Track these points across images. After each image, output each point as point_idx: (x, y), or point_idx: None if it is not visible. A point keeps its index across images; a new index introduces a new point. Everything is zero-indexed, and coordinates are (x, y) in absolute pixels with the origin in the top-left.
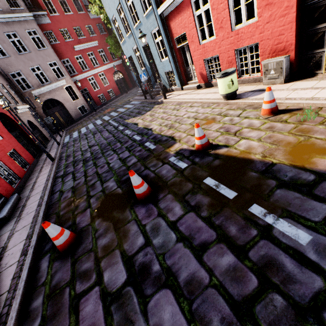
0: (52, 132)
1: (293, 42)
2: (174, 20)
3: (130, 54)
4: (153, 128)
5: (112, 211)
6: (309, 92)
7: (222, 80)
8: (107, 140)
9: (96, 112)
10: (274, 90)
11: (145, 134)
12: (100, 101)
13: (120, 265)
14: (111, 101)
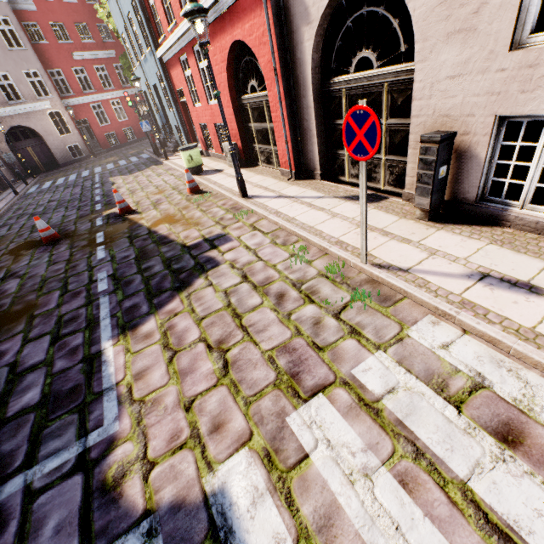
0: (19, 176)
1: (238, 132)
2: (173, 70)
3: (144, 89)
4: (120, 191)
5: (21, 250)
6: (229, 180)
7: (182, 154)
8: (71, 197)
9: (95, 159)
10: (223, 173)
11: (107, 196)
12: (108, 143)
13: (2, 274)
14: (128, 145)
